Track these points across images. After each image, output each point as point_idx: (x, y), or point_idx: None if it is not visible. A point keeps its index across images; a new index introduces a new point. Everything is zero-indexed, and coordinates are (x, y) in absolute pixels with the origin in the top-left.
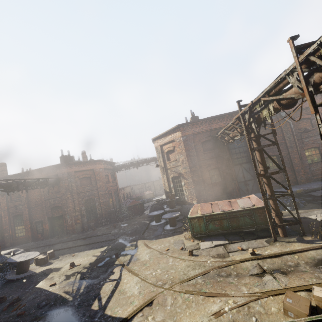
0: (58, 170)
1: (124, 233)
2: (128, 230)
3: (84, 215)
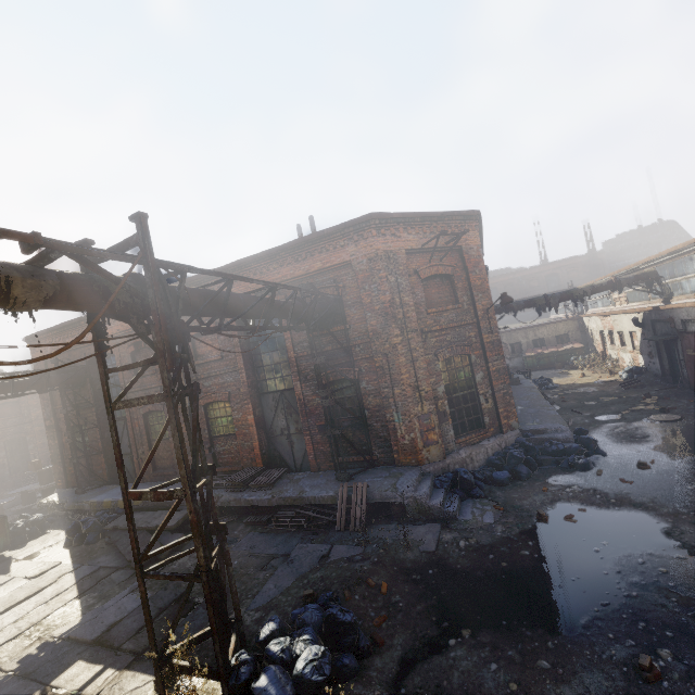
0: None
1: None
2: None
3: (6, 465)
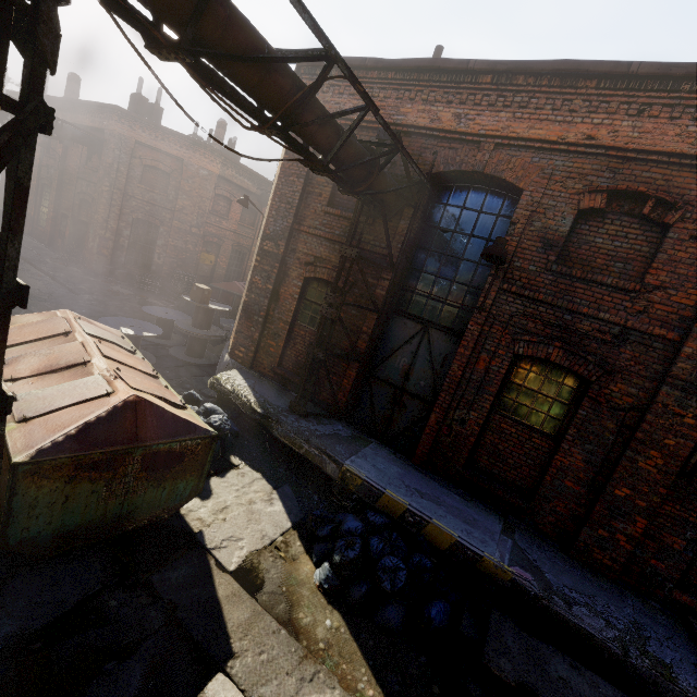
0: (107, 121)
1: (73, 305)
2: (93, 308)
3: (124, 248)
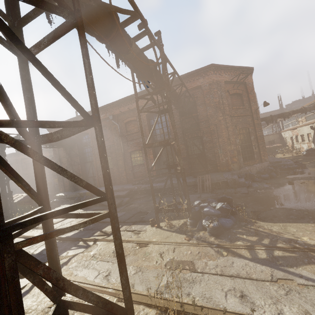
0: (11, 158)
1: None
2: None
3: None
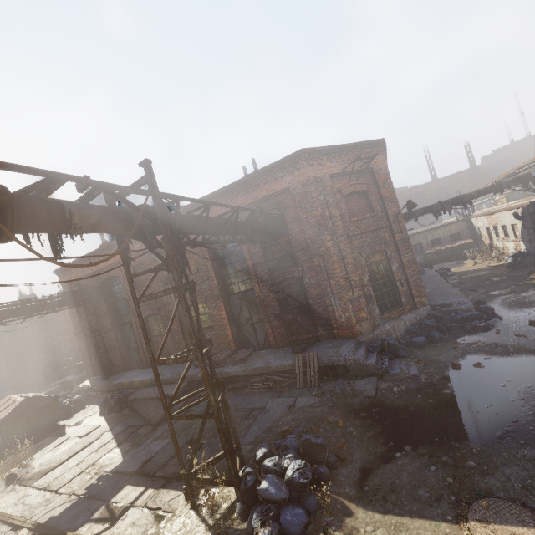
0: None
1: None
2: None
3: (48, 365)
